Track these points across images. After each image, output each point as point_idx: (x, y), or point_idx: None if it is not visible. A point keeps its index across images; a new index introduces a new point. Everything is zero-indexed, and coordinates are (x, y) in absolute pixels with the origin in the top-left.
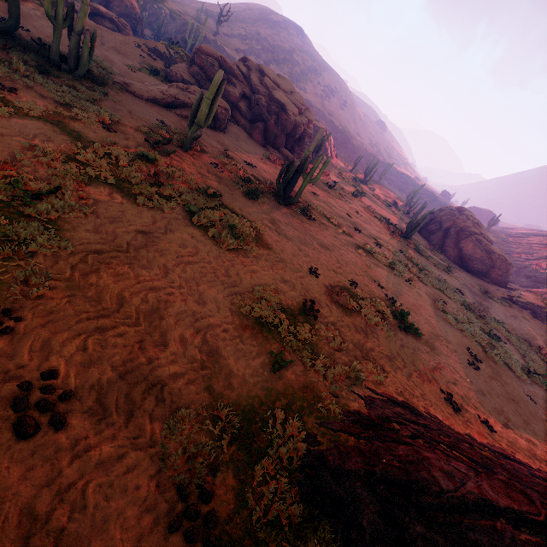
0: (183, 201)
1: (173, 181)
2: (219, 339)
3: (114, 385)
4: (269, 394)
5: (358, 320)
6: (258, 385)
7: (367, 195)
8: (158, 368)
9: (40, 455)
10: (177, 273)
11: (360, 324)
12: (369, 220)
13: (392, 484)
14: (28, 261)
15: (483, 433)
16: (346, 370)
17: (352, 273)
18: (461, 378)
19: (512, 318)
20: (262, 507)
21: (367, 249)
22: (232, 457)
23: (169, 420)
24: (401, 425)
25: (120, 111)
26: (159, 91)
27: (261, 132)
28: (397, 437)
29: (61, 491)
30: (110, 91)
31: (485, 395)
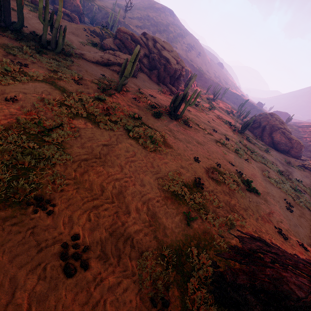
0: (123, 123)
1: (115, 111)
2: (155, 207)
3: (108, 240)
4: (186, 238)
5: (224, 187)
6: (180, 233)
7: (216, 108)
8: (128, 228)
9: (79, 286)
10: (127, 168)
11: (226, 190)
12: (220, 123)
13: (268, 293)
14: (52, 170)
15: (302, 252)
16: (224, 220)
17: (216, 158)
18: (284, 218)
19: (305, 177)
20: (196, 308)
21: (221, 142)
22: (174, 278)
23: (139, 258)
24: (263, 254)
25: (81, 71)
26: (99, 57)
27: (156, 75)
28: (263, 262)
29: (93, 307)
30: (74, 59)
31: (299, 227)
